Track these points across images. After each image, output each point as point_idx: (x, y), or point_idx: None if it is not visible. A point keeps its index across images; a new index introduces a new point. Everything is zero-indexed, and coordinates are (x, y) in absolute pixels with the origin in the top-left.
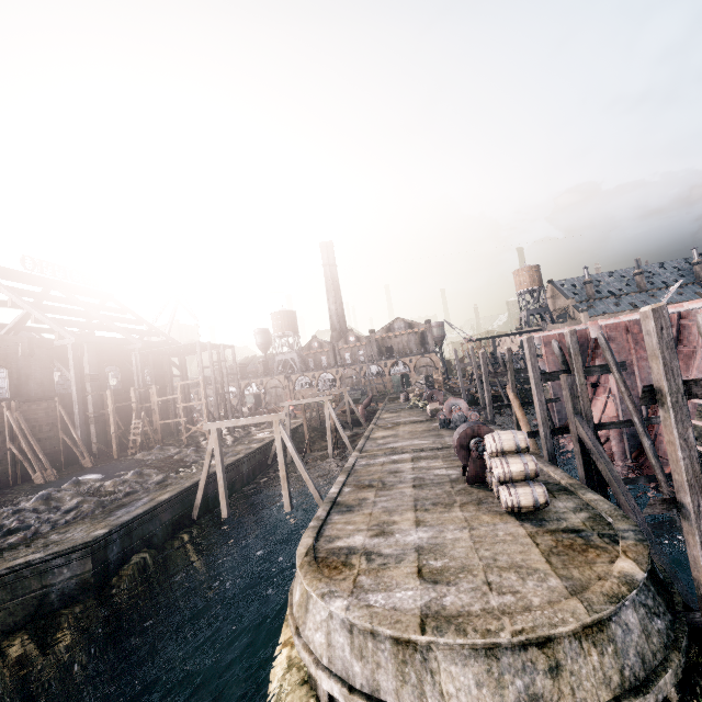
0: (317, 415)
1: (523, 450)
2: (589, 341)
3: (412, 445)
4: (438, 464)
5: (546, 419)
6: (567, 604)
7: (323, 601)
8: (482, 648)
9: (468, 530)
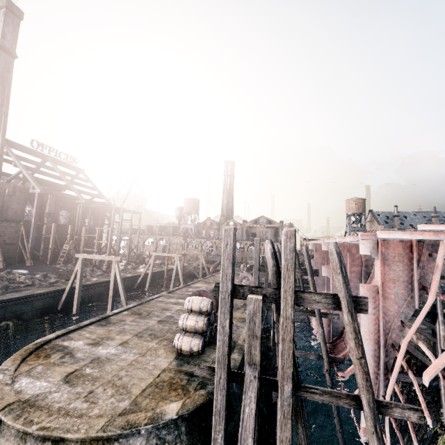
0: None
1: (204, 312)
2: None
3: None
4: None
5: None
6: (98, 420)
7: None
8: (22, 432)
9: (139, 356)
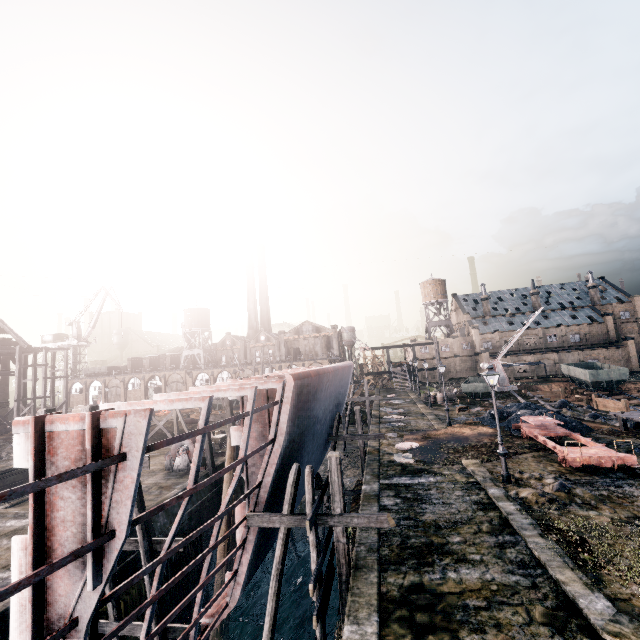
0: None
1: None
2: None
3: None
4: None
5: None
6: None
7: None
8: None
9: None
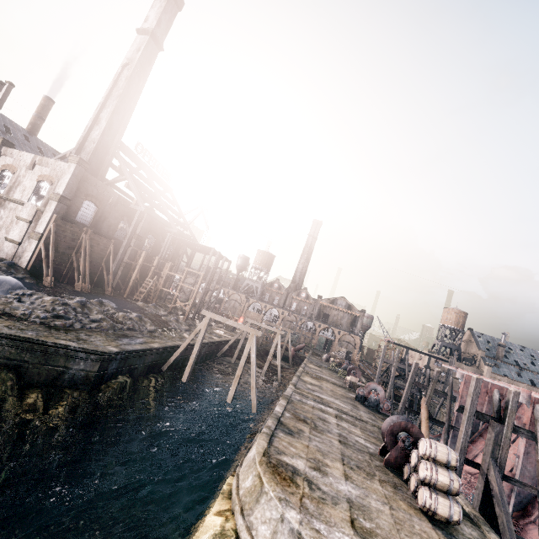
0: (261, 338)
1: (452, 467)
2: (502, 398)
3: (335, 404)
4: (357, 432)
5: (465, 448)
6: None
7: (280, 504)
8: None
9: (389, 507)
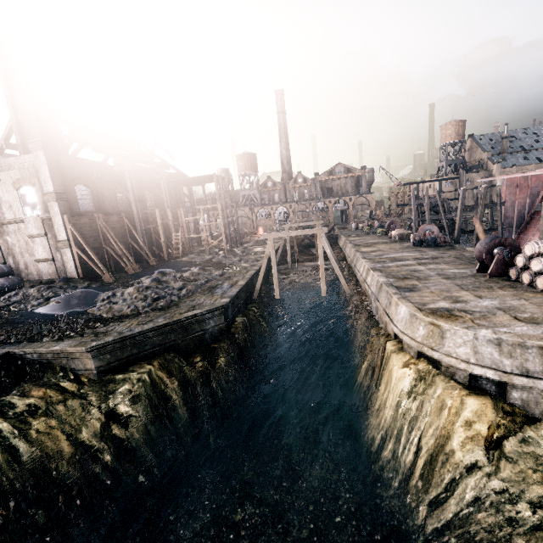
0: None
1: None
2: (542, 184)
3: (406, 256)
4: (445, 267)
5: None
6: None
7: (470, 331)
8: None
9: (524, 300)
